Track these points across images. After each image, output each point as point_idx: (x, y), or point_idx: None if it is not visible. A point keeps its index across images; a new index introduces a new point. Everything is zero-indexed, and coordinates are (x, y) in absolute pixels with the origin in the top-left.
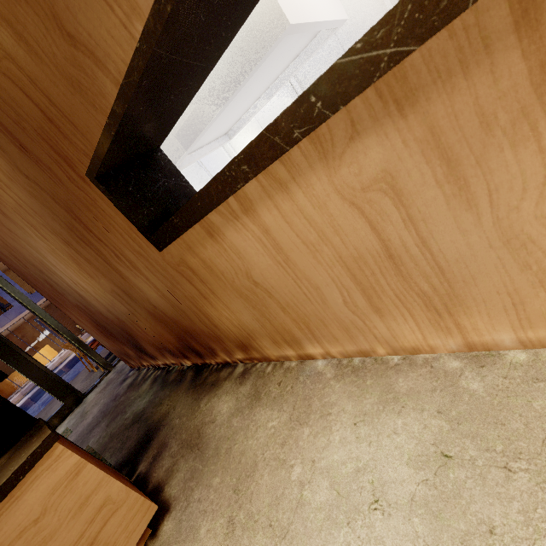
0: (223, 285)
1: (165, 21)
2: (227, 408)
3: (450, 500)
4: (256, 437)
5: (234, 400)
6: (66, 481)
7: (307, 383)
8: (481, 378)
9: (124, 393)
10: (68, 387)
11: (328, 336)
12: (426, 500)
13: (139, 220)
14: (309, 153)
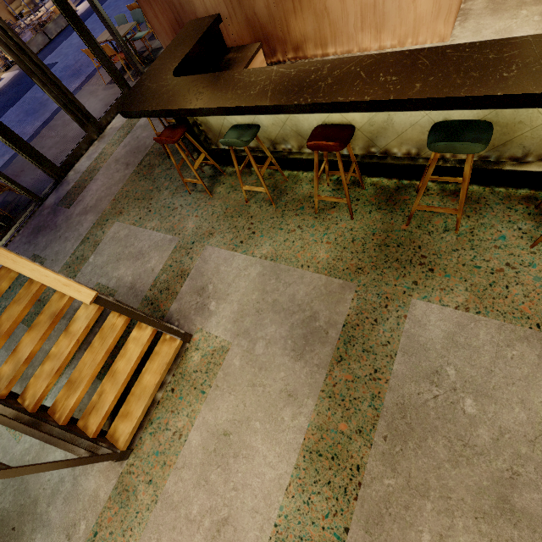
0: (310, 6)
1: None
2: None
3: None
4: None
5: None
6: (262, 63)
7: None
8: None
9: None
10: (125, 81)
11: (340, 42)
12: None
13: None
14: None
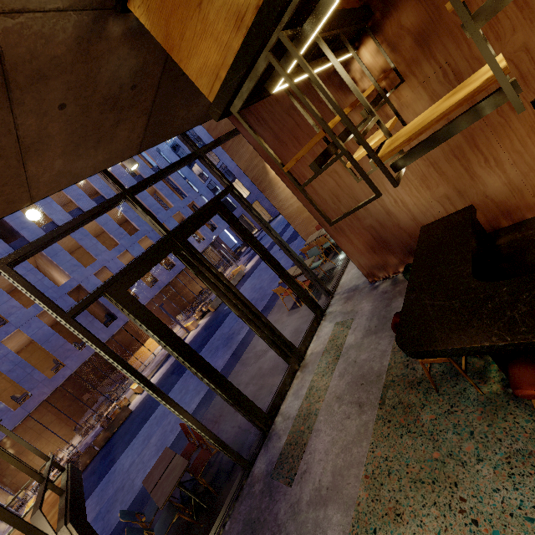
0: None
1: None
2: None
3: None
4: None
5: None
6: None
7: None
8: None
9: (394, 287)
10: (316, 303)
11: None
12: None
13: None
14: None
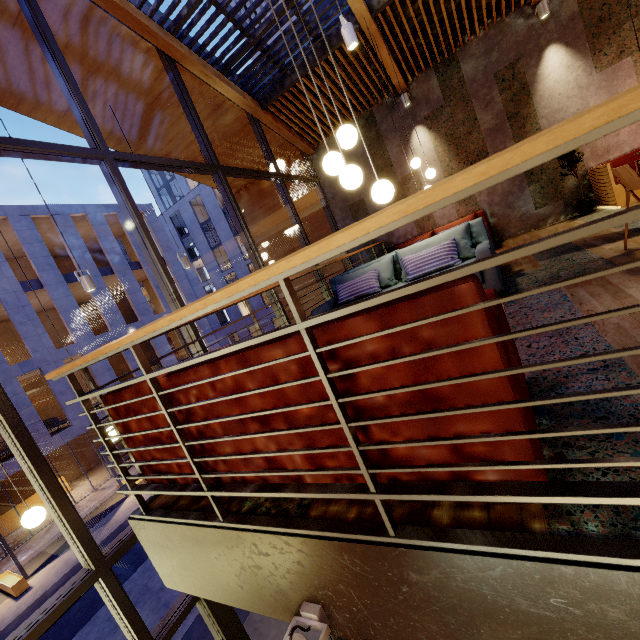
0: None
1: None
2: None
3: None
4: None
5: None
6: None
7: None
8: None
9: None
10: None
11: None
12: None
13: None
14: None
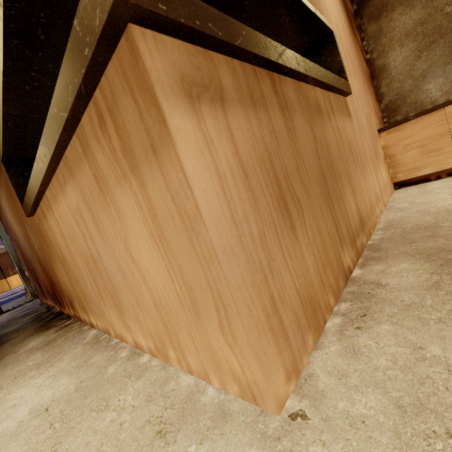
0: (55, 252)
1: (2, 101)
2: (32, 345)
3: (12, 436)
4: (14, 369)
5: (40, 341)
6: None
7: (73, 342)
8: (118, 366)
9: (17, 318)
10: None
11: (94, 311)
12: (6, 433)
13: (20, 194)
14: (57, 184)
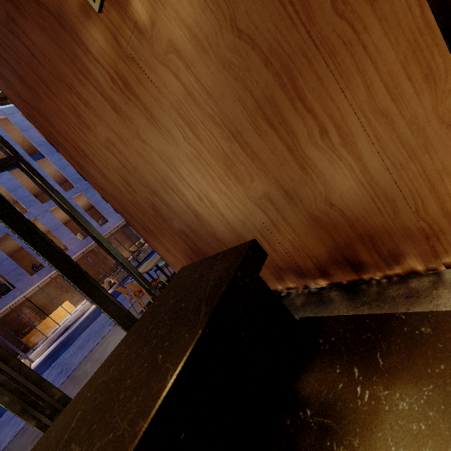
0: None
1: None
2: None
3: None
4: None
5: None
6: None
7: None
8: None
9: None
10: None
11: None
12: None
13: None
14: None
